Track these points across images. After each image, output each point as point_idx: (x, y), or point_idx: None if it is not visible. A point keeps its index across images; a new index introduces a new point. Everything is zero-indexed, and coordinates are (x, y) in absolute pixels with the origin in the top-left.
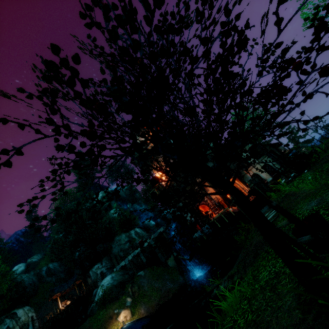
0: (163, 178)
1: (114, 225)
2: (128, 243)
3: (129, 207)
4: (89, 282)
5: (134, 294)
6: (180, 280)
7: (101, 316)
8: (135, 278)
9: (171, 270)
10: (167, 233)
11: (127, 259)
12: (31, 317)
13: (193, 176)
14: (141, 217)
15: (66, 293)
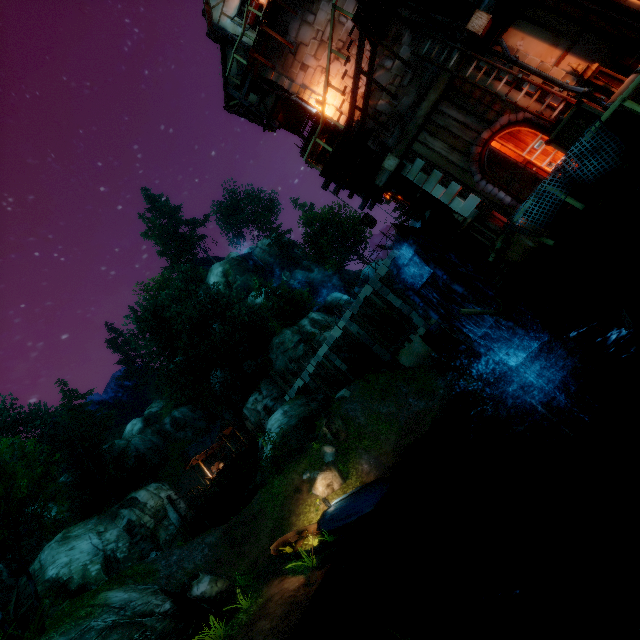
0: (336, 104)
1: (264, 319)
2: (302, 344)
3: (286, 280)
4: (248, 427)
5: (339, 437)
6: (439, 390)
7: (277, 489)
8: (333, 405)
9: (413, 374)
10: (385, 296)
11: (306, 373)
12: (166, 498)
13: (450, 29)
14: (316, 293)
15: (215, 452)
